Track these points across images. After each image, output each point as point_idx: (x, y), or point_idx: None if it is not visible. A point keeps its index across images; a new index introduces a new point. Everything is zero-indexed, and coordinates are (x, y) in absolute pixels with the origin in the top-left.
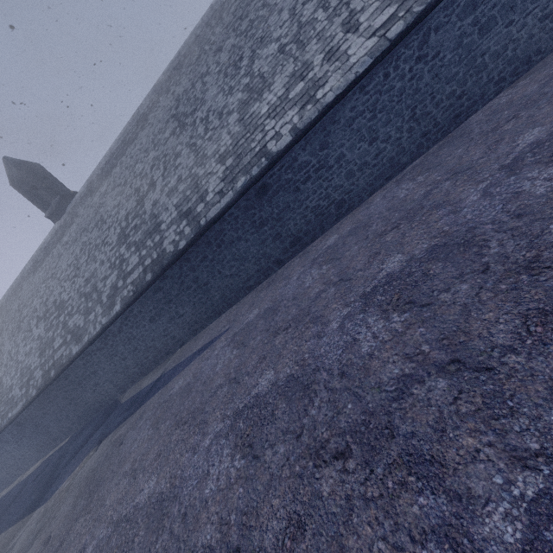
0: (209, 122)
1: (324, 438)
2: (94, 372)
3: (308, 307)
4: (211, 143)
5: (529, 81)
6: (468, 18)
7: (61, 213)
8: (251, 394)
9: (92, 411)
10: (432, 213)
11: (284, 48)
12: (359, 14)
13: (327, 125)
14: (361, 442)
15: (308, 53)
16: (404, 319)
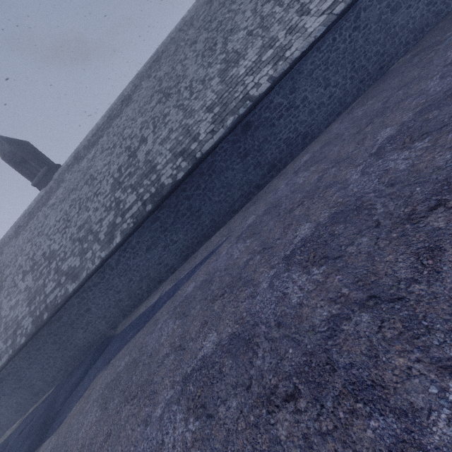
0: (193, 88)
1: (408, 211)
2: (88, 310)
3: (314, 186)
4: (197, 101)
5: (428, 39)
6: (384, 3)
7: (47, 181)
8: (293, 243)
9: (80, 354)
10: (401, 104)
11: (252, 32)
12: (309, 4)
13: (294, 75)
14: (451, 192)
15: (272, 32)
16: (428, 140)
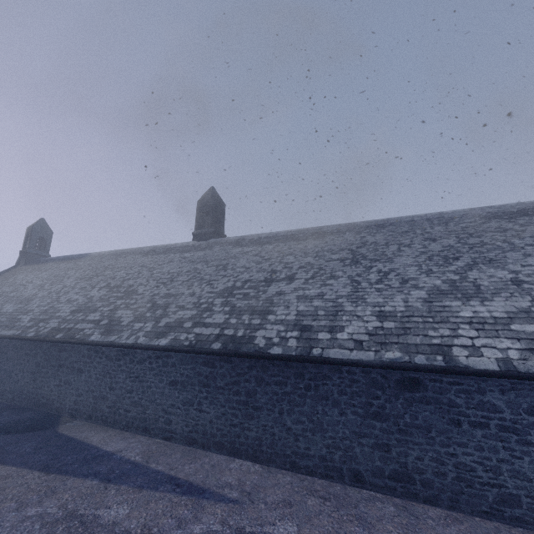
0: (387, 277)
1: None
2: (80, 370)
3: None
4: (377, 294)
5: None
6: None
7: (203, 239)
8: None
9: (34, 400)
10: None
11: (521, 283)
12: None
13: None
14: None
15: None
16: None
